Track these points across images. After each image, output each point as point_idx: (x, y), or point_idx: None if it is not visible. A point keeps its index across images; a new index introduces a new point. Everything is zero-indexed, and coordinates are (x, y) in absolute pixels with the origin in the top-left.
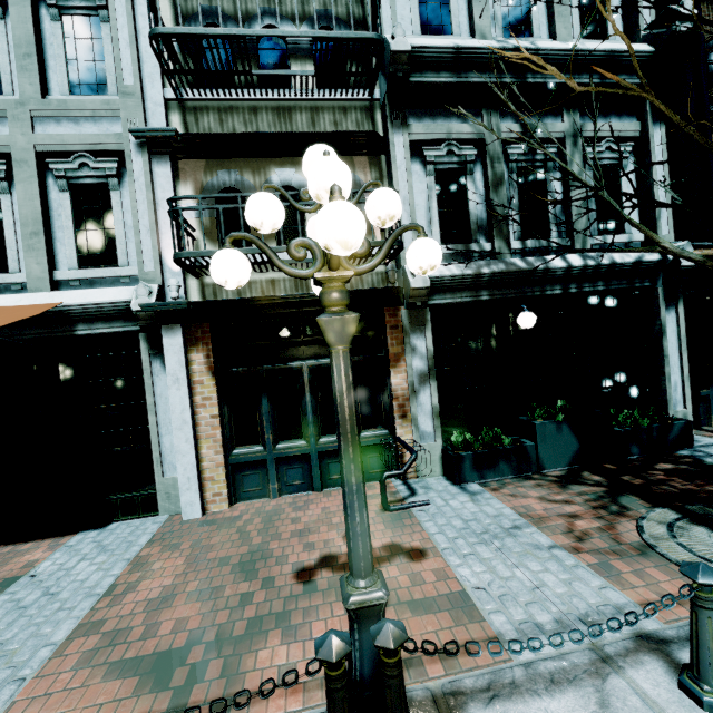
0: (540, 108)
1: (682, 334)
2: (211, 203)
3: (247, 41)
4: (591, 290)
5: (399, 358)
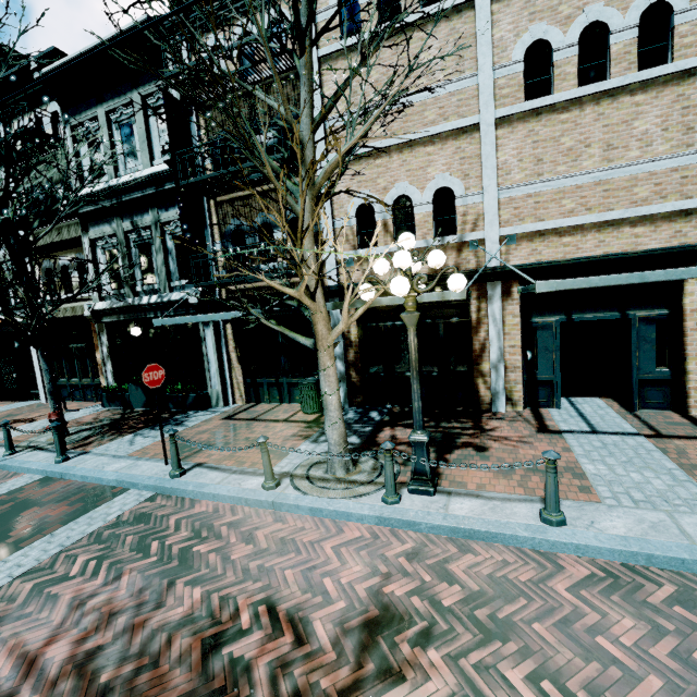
0: (141, 209)
1: (213, 343)
2: (44, 275)
3: (45, 199)
4: (168, 315)
5: (98, 346)
